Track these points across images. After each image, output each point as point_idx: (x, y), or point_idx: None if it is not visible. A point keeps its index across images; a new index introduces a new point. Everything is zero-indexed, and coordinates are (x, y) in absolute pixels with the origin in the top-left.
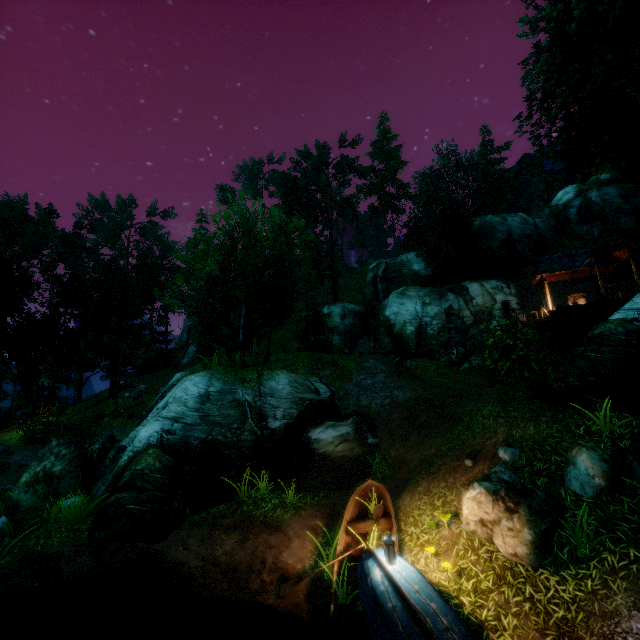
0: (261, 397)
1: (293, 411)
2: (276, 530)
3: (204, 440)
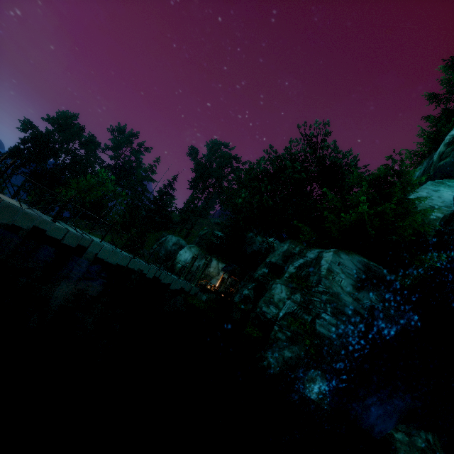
0: None
1: None
2: None
3: None
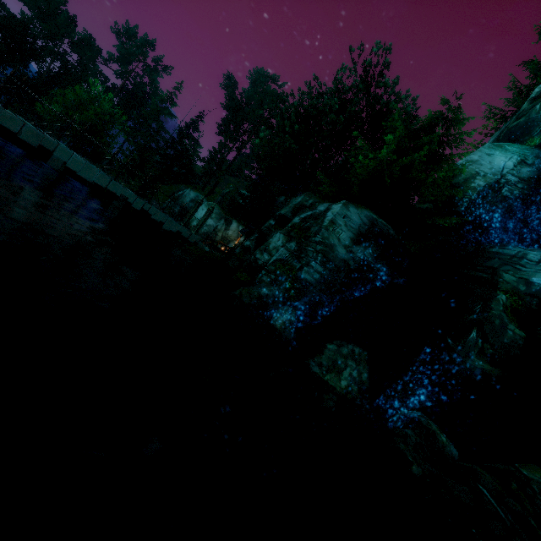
0: None
1: None
2: None
3: None
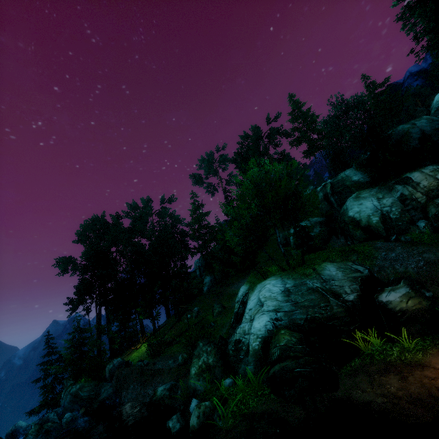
0: (326, 282)
1: (355, 286)
2: (423, 367)
3: (306, 319)
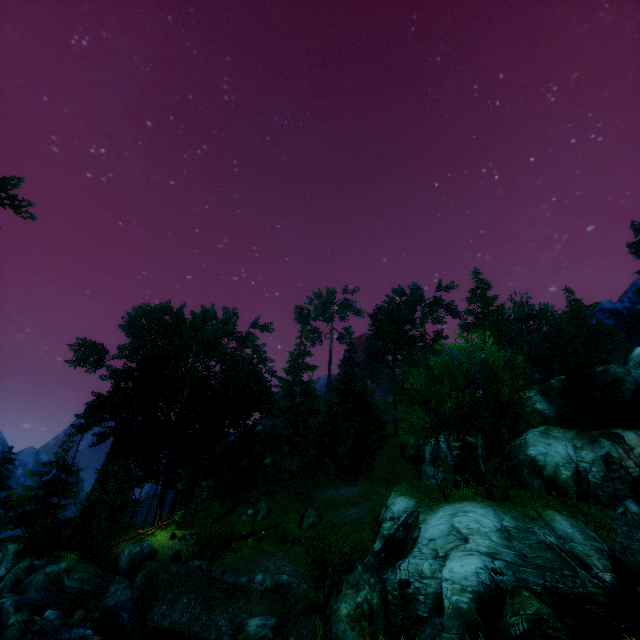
0: (564, 540)
1: (605, 562)
2: None
3: (544, 587)
